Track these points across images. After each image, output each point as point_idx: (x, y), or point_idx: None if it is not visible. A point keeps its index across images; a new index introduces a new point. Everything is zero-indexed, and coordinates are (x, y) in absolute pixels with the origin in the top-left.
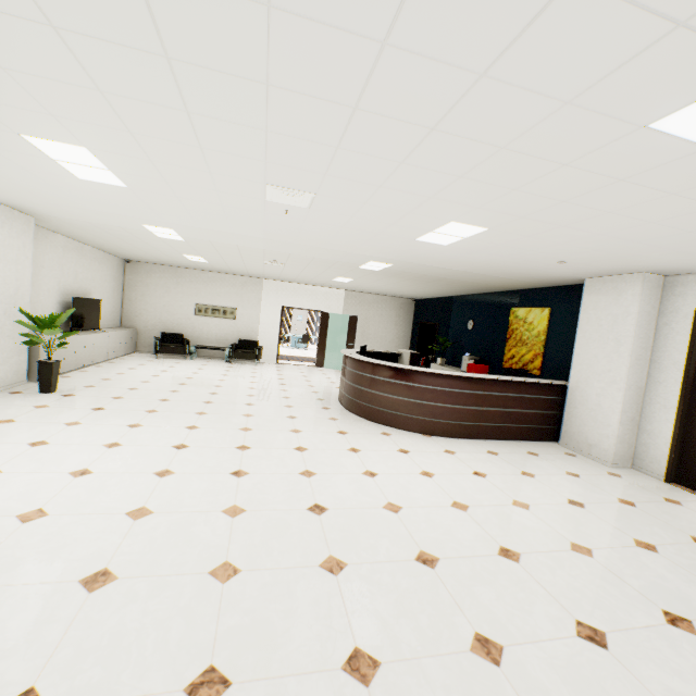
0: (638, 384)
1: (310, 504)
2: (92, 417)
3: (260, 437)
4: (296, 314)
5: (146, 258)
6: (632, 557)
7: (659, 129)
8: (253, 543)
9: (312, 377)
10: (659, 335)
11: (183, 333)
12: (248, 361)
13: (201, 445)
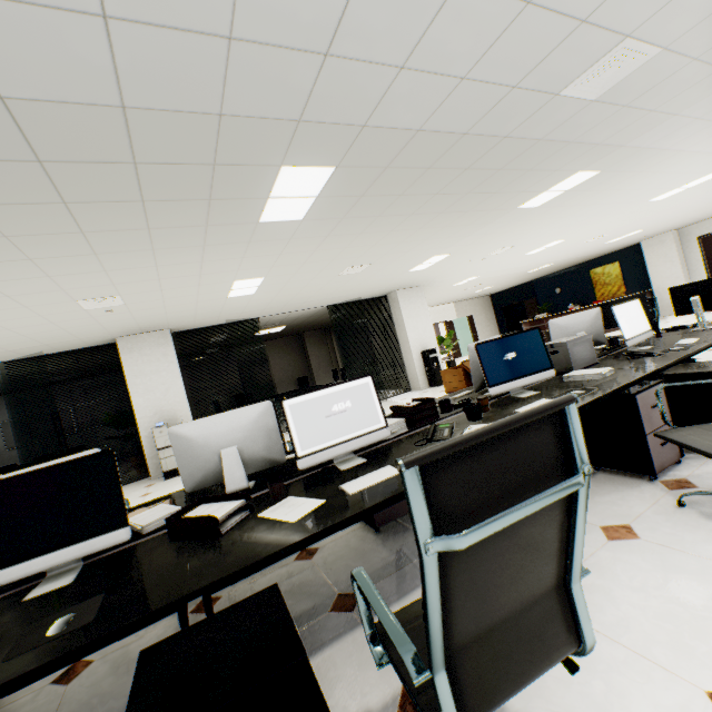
0: (686, 275)
1: None
2: None
3: None
4: None
5: None
6: None
7: None
8: None
9: None
10: (685, 253)
11: None
12: None
13: None
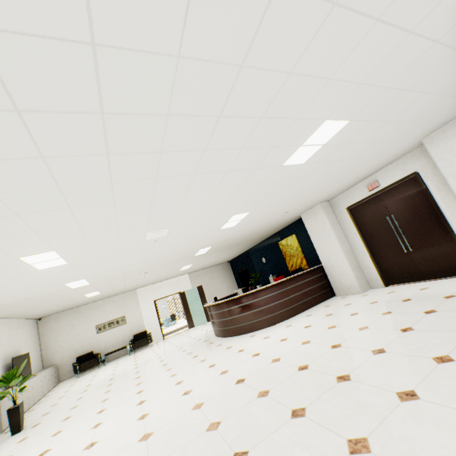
0: (348, 249)
1: (235, 381)
2: (67, 423)
3: (185, 373)
4: (160, 305)
5: (54, 310)
6: (383, 319)
7: (286, 165)
8: (219, 409)
9: (192, 334)
10: (341, 225)
11: (92, 350)
12: (144, 347)
13: (153, 395)
